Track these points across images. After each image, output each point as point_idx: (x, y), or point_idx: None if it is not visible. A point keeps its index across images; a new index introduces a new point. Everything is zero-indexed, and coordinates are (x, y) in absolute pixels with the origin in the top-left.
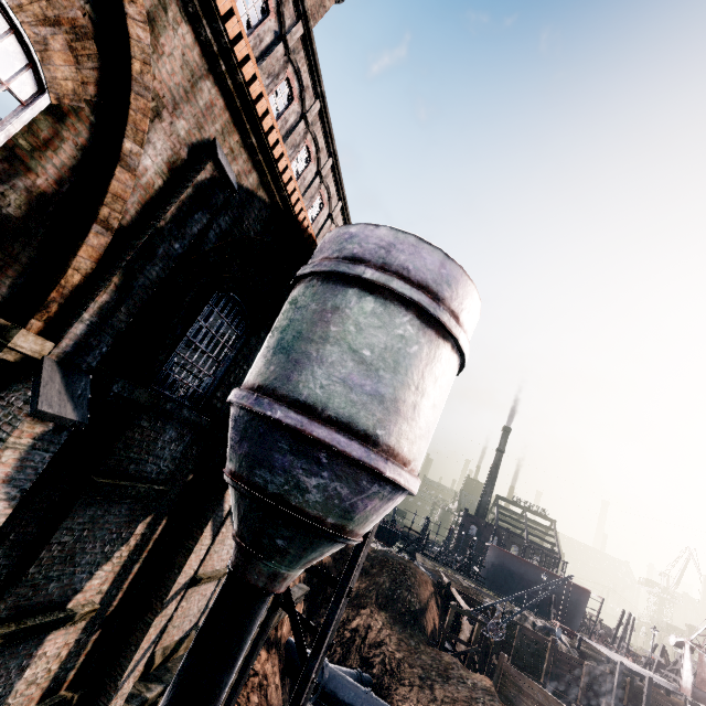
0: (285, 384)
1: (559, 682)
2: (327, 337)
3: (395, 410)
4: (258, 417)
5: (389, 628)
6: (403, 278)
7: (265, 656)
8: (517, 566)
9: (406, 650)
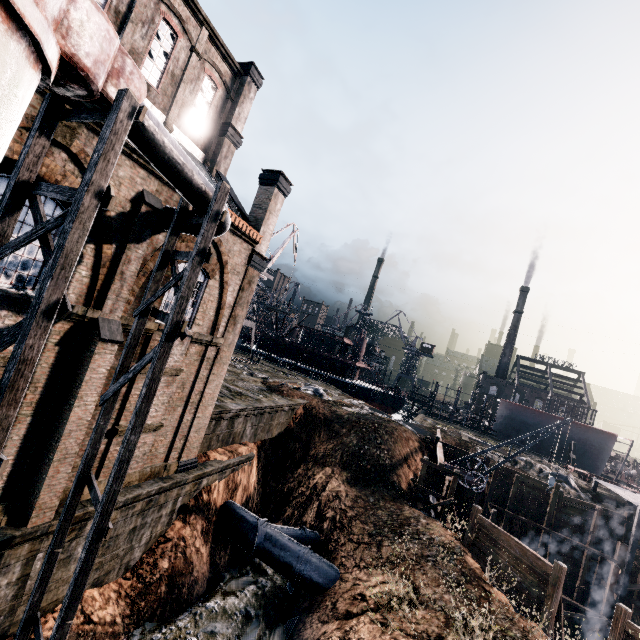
0: None
1: (565, 526)
2: None
3: None
4: None
5: (349, 486)
6: None
7: (181, 523)
8: (531, 417)
9: (361, 507)
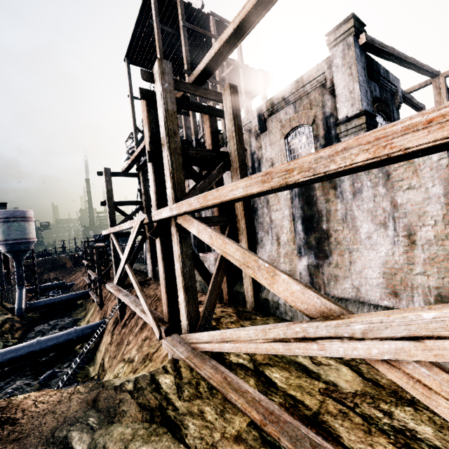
0: (10, 238)
1: None
2: (12, 230)
3: (28, 234)
4: (8, 244)
5: (56, 272)
6: (18, 217)
7: None
8: None
9: (63, 272)
